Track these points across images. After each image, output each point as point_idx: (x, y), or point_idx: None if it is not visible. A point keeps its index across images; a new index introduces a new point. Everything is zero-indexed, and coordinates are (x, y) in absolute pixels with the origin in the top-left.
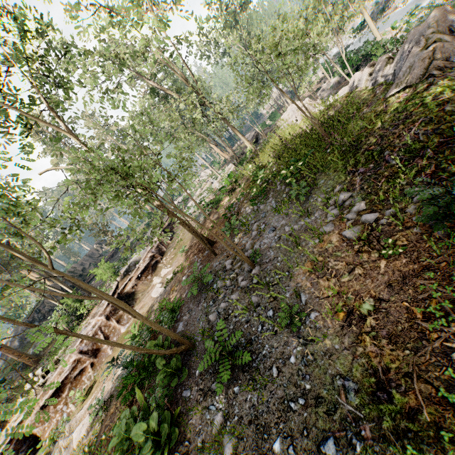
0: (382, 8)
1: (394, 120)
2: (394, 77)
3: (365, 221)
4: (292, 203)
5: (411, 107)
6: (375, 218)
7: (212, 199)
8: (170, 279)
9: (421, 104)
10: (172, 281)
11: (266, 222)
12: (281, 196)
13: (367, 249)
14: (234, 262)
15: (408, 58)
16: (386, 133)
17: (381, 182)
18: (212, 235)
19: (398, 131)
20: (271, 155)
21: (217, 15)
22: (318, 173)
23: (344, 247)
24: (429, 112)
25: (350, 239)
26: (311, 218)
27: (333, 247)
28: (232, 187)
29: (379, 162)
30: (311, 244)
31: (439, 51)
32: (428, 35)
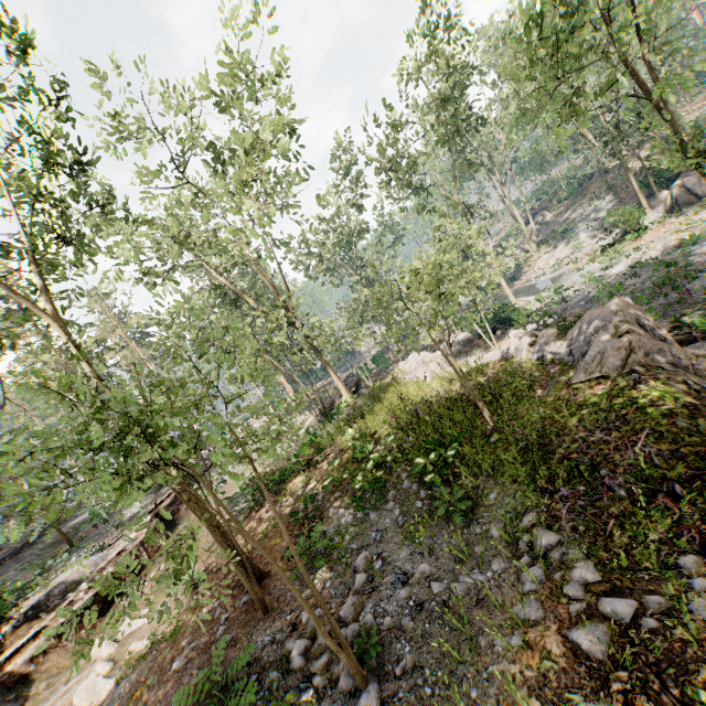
0: (512, 276)
1: (600, 420)
2: (573, 358)
3: (613, 614)
4: (438, 525)
5: (622, 408)
6: (631, 612)
7: (268, 470)
8: (138, 656)
9: (636, 407)
10: (141, 665)
11: (384, 554)
12: (412, 503)
13: (646, 701)
14: (313, 650)
15: (595, 342)
16: (592, 437)
17: (609, 525)
18: (261, 554)
19: (613, 440)
20: (390, 421)
21: (328, 231)
22: (482, 477)
23: (584, 677)
24: (655, 423)
25: (592, 655)
26: (485, 573)
27: (559, 672)
28: (312, 457)
29: (595, 485)
30: (500, 646)
31: (637, 344)
32: (616, 322)
